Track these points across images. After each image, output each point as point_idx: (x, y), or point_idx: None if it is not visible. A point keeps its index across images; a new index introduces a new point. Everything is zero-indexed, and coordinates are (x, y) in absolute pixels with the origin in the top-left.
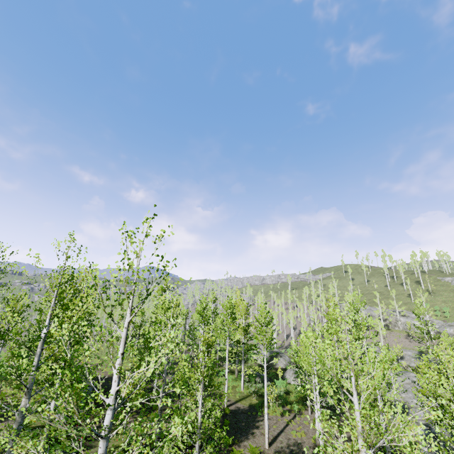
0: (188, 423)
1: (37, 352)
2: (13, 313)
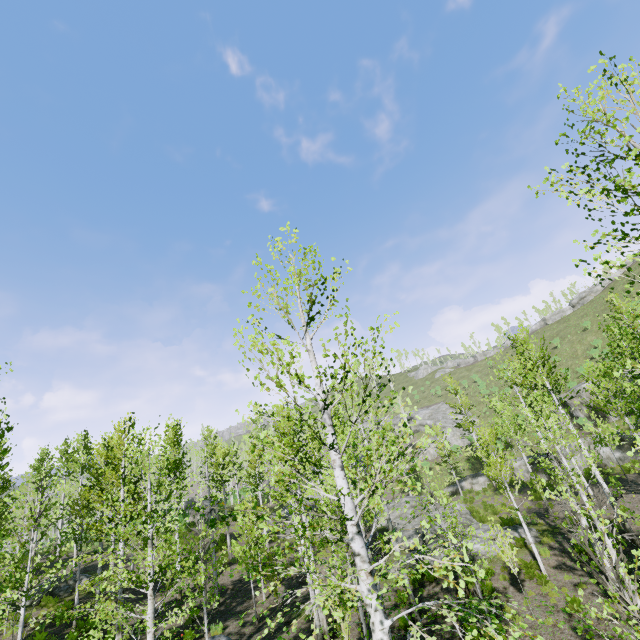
0: None
1: None
2: None
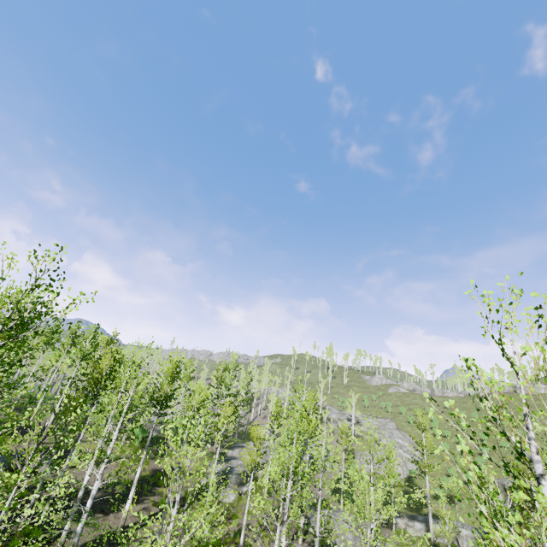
0: None
1: None
2: None
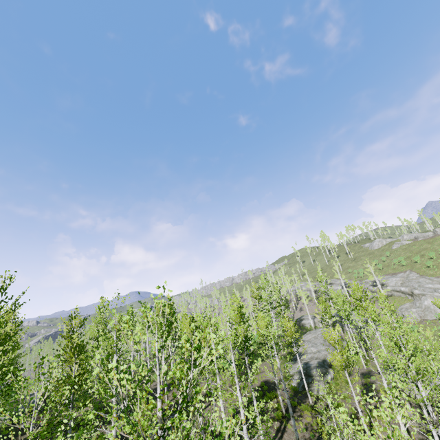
0: (70, 385)
1: None
2: None
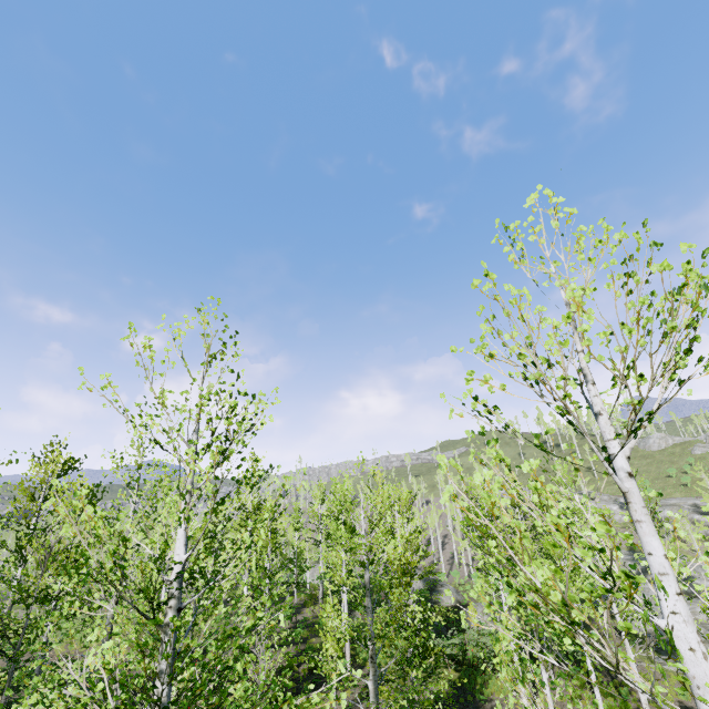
0: None
1: (166, 620)
2: (72, 512)
